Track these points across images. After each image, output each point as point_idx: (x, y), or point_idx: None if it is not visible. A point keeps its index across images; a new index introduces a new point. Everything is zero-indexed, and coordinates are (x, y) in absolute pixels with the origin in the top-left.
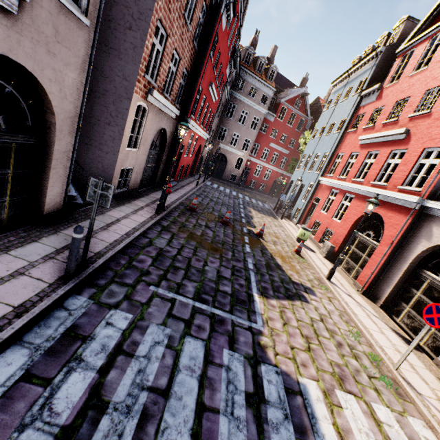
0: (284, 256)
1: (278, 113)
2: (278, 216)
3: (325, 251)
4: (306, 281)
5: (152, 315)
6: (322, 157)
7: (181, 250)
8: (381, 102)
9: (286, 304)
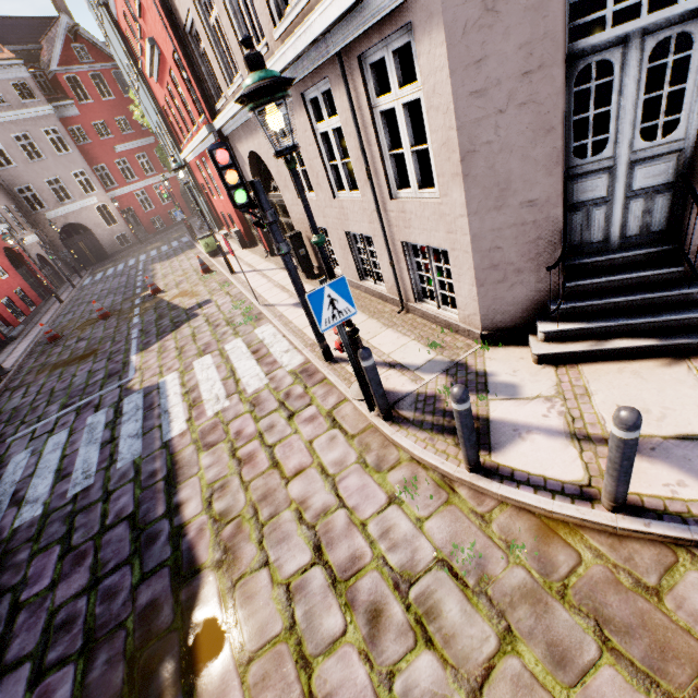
0: (187, 290)
1: (70, 94)
2: (197, 242)
3: (238, 243)
4: (205, 297)
5: (13, 454)
6: (161, 125)
7: (41, 390)
8: (118, 2)
9: (169, 337)
